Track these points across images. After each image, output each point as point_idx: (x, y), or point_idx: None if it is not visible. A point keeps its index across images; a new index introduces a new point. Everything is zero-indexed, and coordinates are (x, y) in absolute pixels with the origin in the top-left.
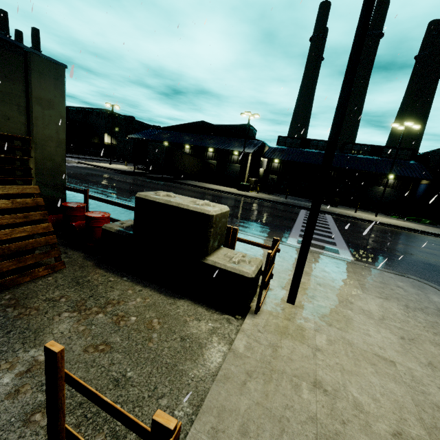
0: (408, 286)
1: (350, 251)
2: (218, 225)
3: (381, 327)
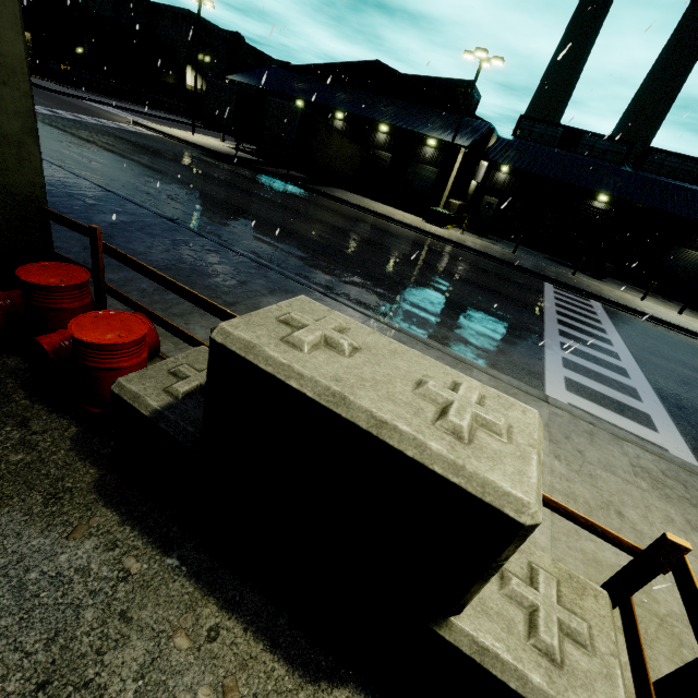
0: None
1: (674, 423)
2: None
3: None
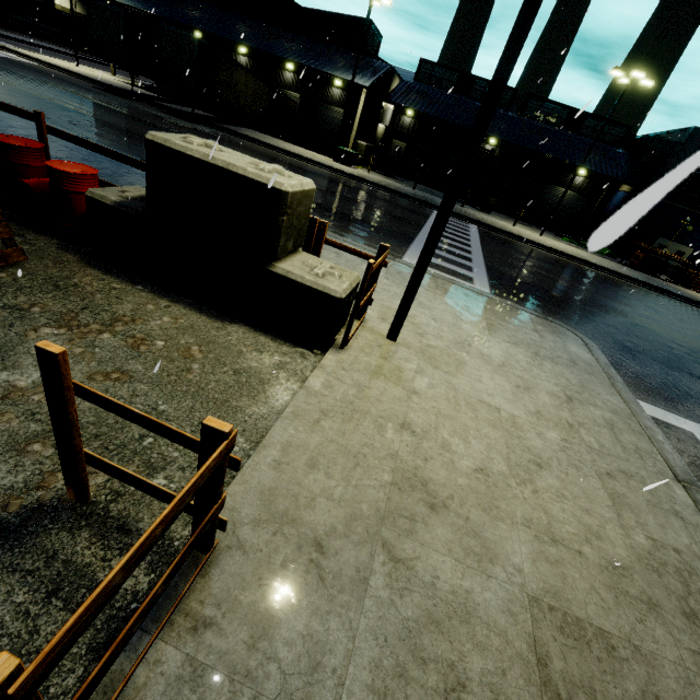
0: (547, 331)
1: (489, 282)
2: (295, 211)
3: (497, 374)
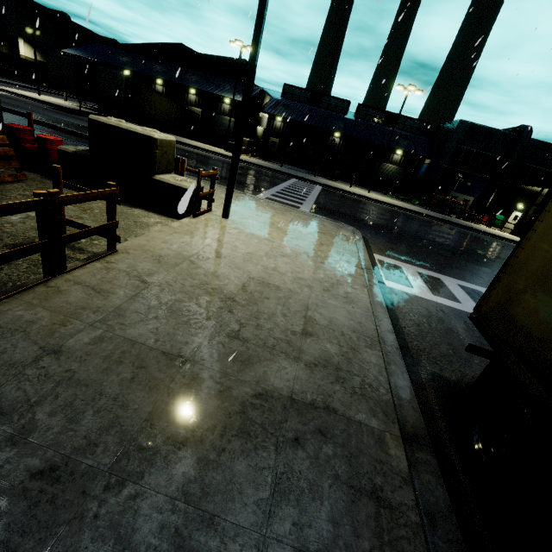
0: (331, 225)
1: (311, 209)
2: (164, 149)
3: (283, 233)
